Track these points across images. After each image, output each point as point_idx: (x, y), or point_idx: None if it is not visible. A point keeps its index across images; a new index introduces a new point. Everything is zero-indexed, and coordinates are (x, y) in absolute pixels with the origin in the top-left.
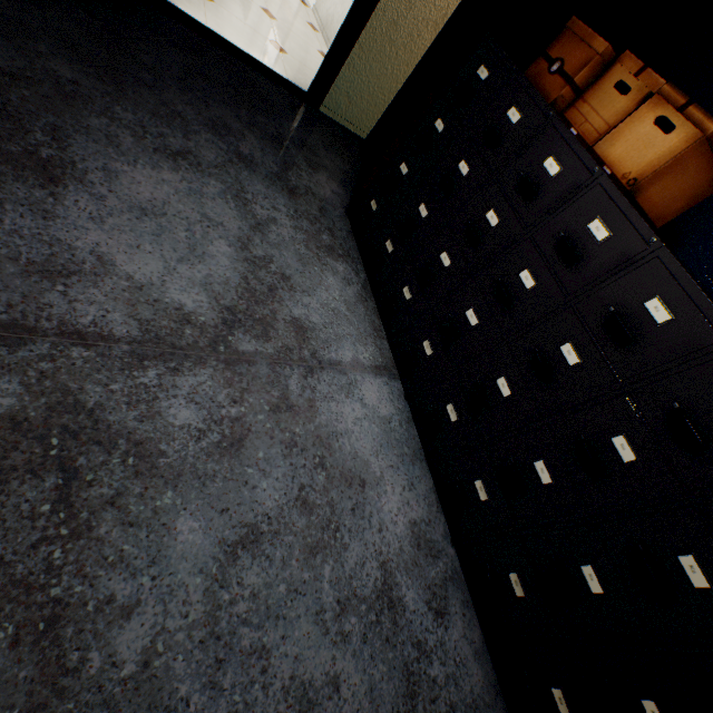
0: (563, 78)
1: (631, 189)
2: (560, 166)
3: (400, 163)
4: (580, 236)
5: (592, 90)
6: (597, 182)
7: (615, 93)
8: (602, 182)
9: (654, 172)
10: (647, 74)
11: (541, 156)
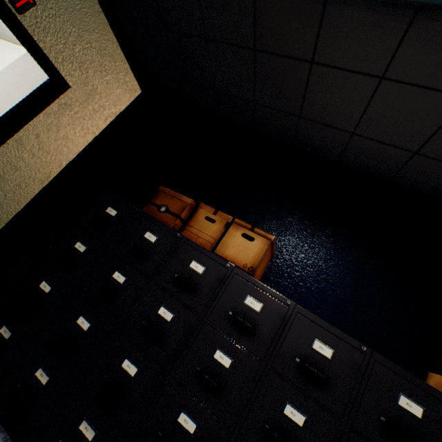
0: (172, 214)
1: (253, 273)
2: (203, 265)
3: (39, 281)
4: (244, 310)
5: (192, 220)
6: (234, 272)
7: (208, 222)
8: (236, 272)
9: (260, 261)
10: (220, 213)
11: (186, 261)
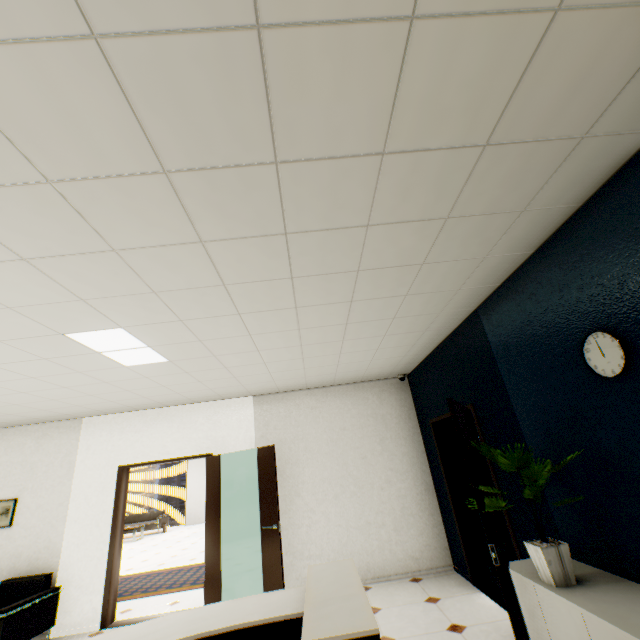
0: None
1: None
2: None
3: None
4: None
5: None
6: None
7: None
8: None
9: None
10: None
11: None
